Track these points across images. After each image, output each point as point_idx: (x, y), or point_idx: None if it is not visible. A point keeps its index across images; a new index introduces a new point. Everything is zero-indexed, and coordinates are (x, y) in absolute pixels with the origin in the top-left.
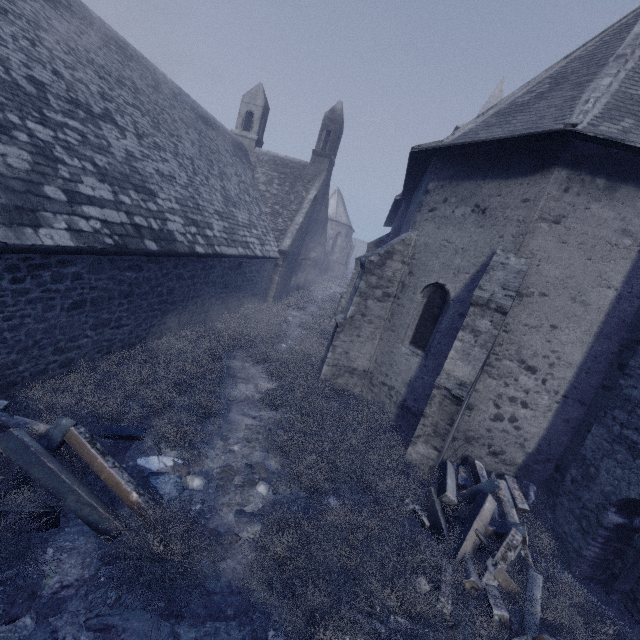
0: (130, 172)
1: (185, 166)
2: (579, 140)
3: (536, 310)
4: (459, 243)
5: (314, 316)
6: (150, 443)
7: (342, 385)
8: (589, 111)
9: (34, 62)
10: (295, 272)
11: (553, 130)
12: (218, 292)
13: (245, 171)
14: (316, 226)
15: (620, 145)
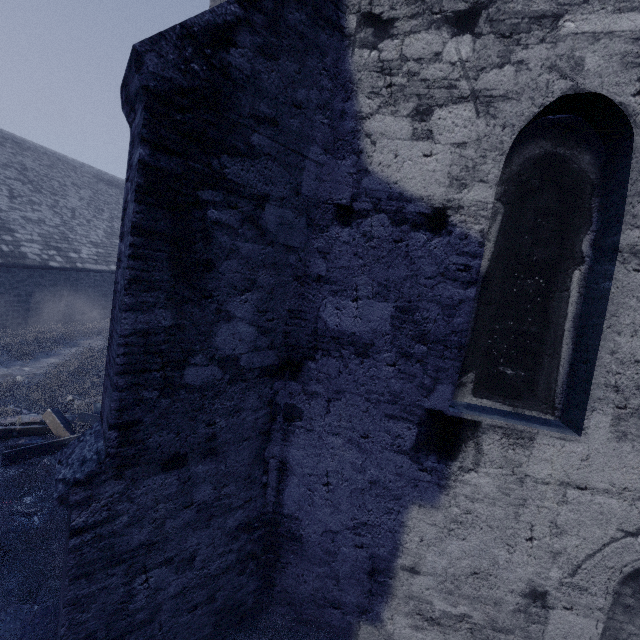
0: None
1: (62, 214)
2: None
3: None
4: None
5: None
6: None
7: None
8: None
9: None
10: None
11: None
12: (94, 299)
13: None
14: None
15: None
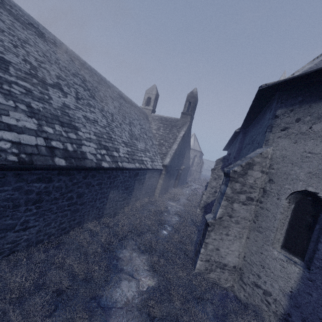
0: (61, 114)
1: (107, 116)
2: None
3: None
4: None
5: (184, 205)
6: None
7: (214, 279)
8: None
9: (10, 52)
10: (172, 177)
11: None
12: (120, 193)
13: (145, 123)
14: (184, 151)
15: None
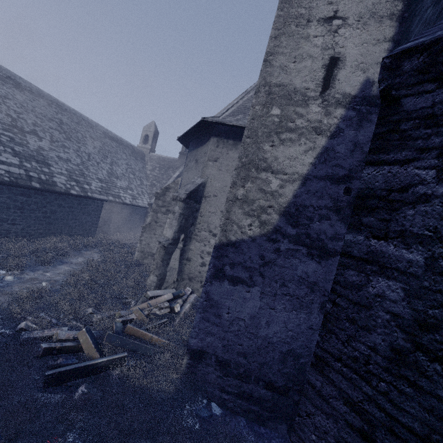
0: (37, 155)
1: (82, 156)
2: (219, 125)
3: (213, 204)
4: (191, 178)
5: None
6: (0, 267)
7: (147, 264)
8: (223, 113)
9: None
10: None
11: (200, 121)
12: (94, 220)
13: (137, 163)
14: None
15: (228, 125)
